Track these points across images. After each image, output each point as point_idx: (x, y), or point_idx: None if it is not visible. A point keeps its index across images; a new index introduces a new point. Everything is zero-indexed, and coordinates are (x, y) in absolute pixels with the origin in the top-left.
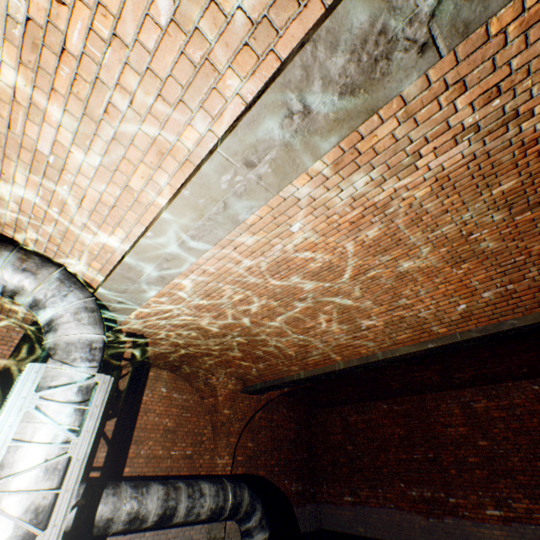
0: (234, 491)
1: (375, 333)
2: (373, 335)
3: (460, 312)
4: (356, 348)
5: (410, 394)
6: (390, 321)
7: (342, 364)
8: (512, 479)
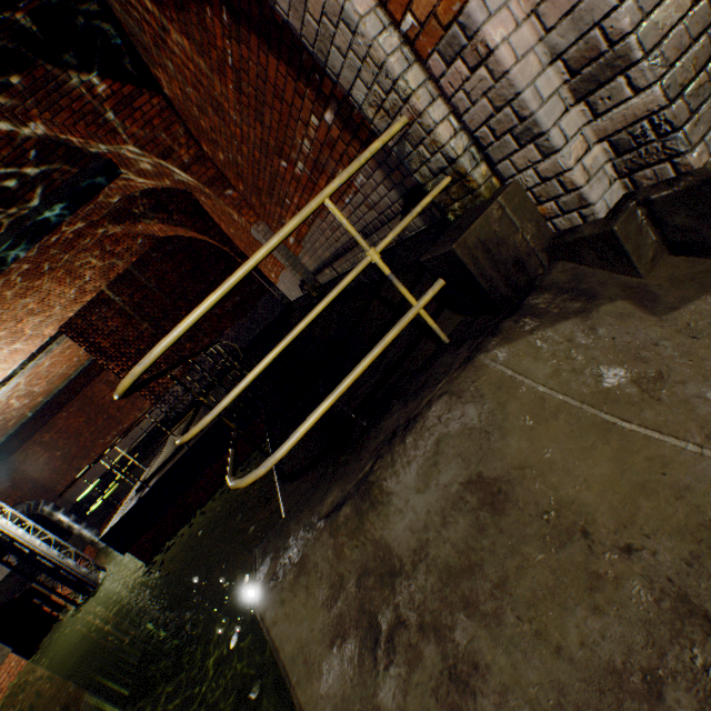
0: (24, 503)
1: (45, 388)
2: (44, 389)
3: (77, 361)
4: (38, 400)
5: (77, 396)
6: (50, 380)
7: (33, 412)
8: (141, 398)
